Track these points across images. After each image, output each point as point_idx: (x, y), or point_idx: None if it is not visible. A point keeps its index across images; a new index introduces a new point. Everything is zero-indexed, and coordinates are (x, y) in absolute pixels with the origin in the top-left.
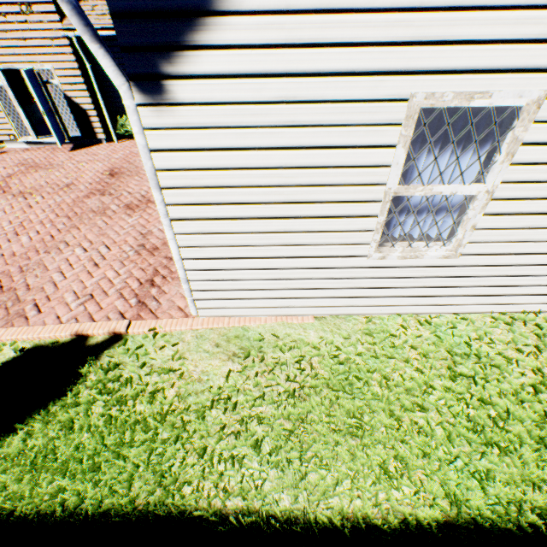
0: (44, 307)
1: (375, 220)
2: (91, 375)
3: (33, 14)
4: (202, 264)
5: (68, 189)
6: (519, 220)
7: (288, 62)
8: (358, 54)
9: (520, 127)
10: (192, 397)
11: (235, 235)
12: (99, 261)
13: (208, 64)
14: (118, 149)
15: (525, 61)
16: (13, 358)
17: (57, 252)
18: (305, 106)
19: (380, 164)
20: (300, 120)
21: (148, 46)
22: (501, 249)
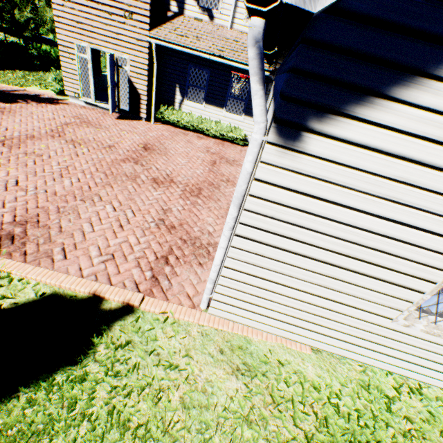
0: (70, 253)
1: (420, 295)
2: (101, 346)
3: (131, 20)
4: (238, 275)
5: (110, 149)
6: None
7: (427, 154)
8: None
9: None
10: (195, 410)
11: (284, 264)
12: (124, 223)
13: (352, 132)
14: (153, 128)
15: None
16: (33, 302)
17: (91, 203)
18: (418, 191)
19: None
20: (406, 199)
21: (308, 102)
22: None
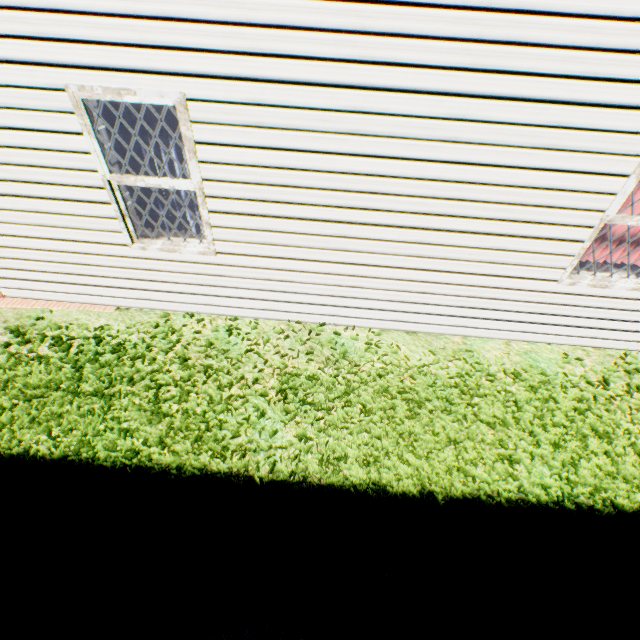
0: None
1: (114, 208)
2: None
3: None
4: None
5: None
6: (249, 221)
7: None
8: None
9: (184, 126)
10: None
11: None
12: None
13: None
14: None
15: (146, 64)
16: None
17: None
18: None
19: (82, 151)
20: None
21: None
22: (253, 251)
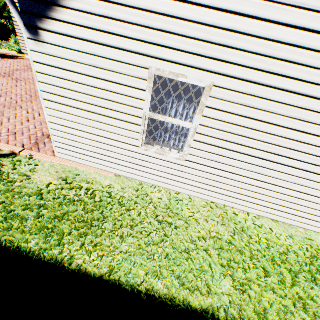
0: None
1: (141, 128)
2: None
3: None
4: (58, 127)
5: None
6: (213, 149)
7: (93, 36)
8: (124, 41)
9: (204, 98)
10: (26, 189)
11: (74, 116)
12: (31, 119)
13: (58, 28)
14: None
15: (201, 65)
16: None
17: (14, 110)
18: (102, 59)
19: (140, 98)
20: (100, 65)
21: (32, 13)
22: (206, 163)
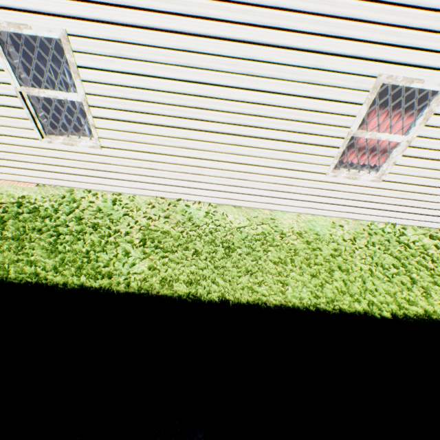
0: None
1: (26, 112)
2: None
3: None
4: None
5: None
6: (121, 125)
7: None
8: None
9: (68, 54)
10: None
11: None
12: None
13: None
14: None
15: (36, 6)
16: None
17: None
18: None
19: None
20: None
21: None
22: (126, 147)
